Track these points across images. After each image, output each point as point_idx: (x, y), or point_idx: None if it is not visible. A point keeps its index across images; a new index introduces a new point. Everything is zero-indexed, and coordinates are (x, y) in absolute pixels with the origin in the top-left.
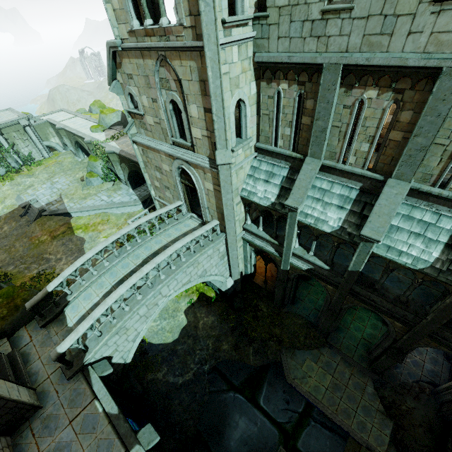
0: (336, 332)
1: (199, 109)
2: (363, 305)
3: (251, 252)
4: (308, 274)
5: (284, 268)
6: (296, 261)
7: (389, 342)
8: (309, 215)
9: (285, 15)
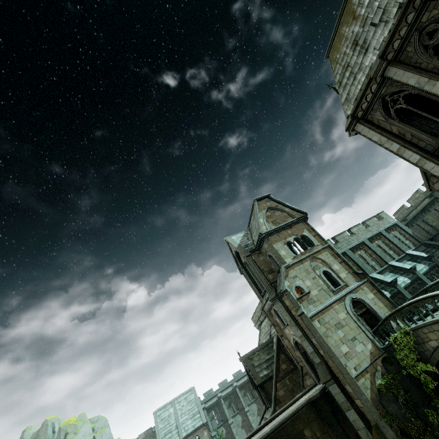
0: None
1: (337, 264)
2: None
3: None
4: None
5: None
6: None
7: None
8: (400, 284)
9: None
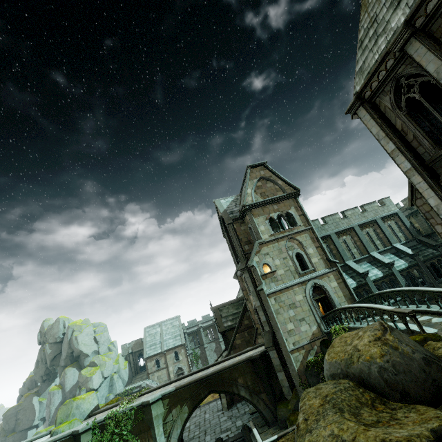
0: None
1: (313, 249)
2: None
3: None
4: None
5: None
6: None
7: None
8: (371, 276)
9: None
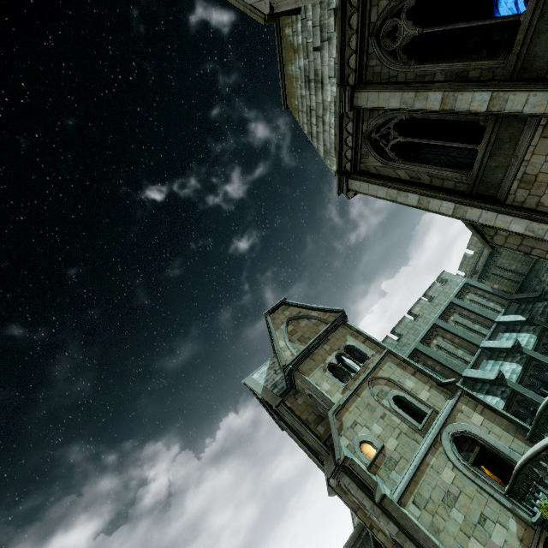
0: None
1: (410, 379)
2: None
3: None
4: None
5: None
6: None
7: None
8: (509, 377)
9: None
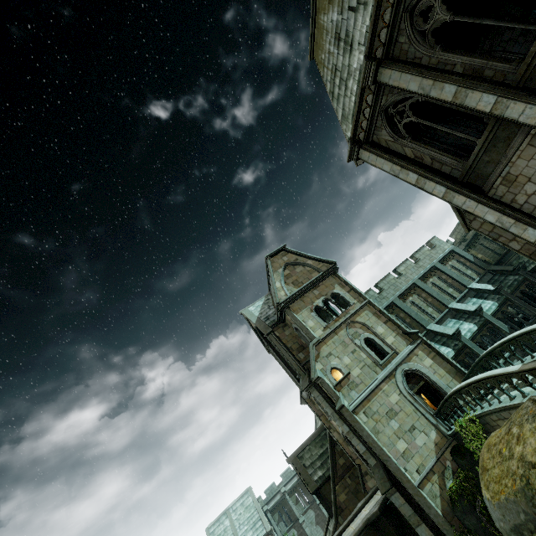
0: None
1: (382, 326)
2: None
3: None
4: None
5: None
6: None
7: None
8: (465, 334)
9: None
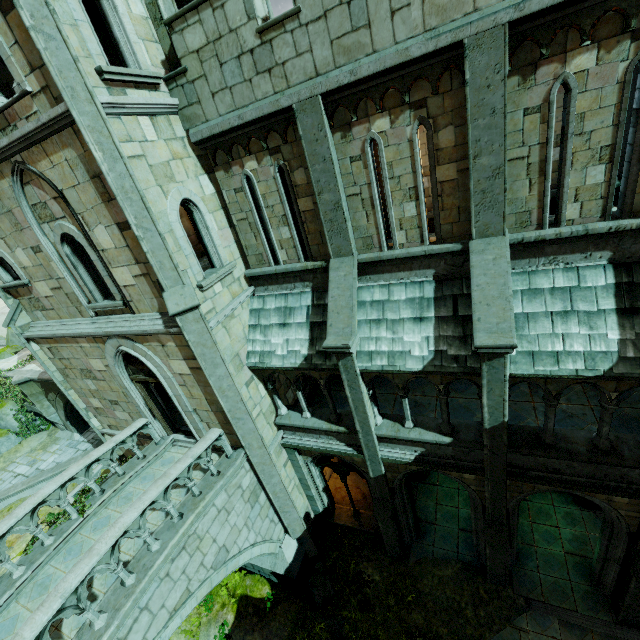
0: (519, 563)
1: (111, 231)
2: (542, 487)
3: (309, 466)
4: (421, 467)
5: (375, 472)
6: (390, 451)
7: (622, 543)
8: (375, 353)
9: (209, 58)
